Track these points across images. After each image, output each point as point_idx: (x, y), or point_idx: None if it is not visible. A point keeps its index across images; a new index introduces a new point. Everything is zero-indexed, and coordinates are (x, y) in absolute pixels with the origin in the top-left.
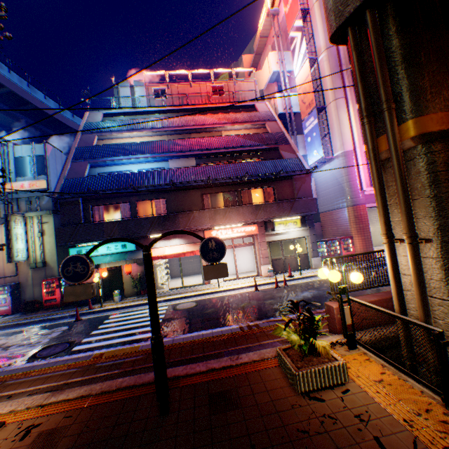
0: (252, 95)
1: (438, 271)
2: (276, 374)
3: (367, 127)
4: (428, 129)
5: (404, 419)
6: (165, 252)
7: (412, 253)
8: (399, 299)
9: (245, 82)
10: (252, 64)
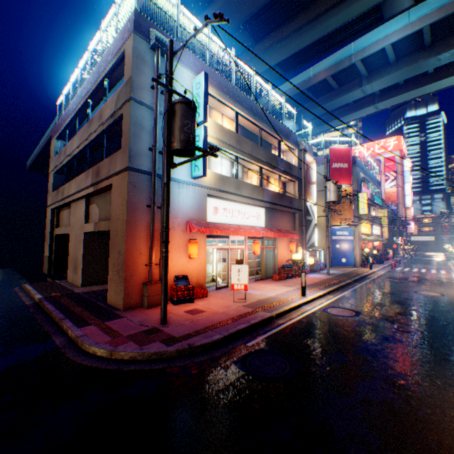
0: None
1: None
2: None
3: None
4: None
5: None
6: (399, 243)
7: None
8: None
9: None
10: None
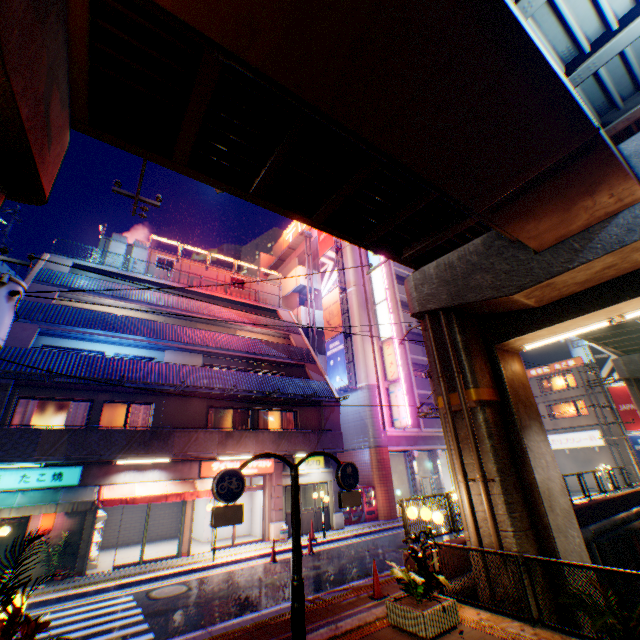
0: (275, 299)
1: (501, 505)
2: (391, 633)
3: (442, 384)
4: (482, 397)
5: (512, 637)
6: (134, 492)
7: (485, 489)
8: (477, 534)
9: (270, 284)
10: (273, 266)
